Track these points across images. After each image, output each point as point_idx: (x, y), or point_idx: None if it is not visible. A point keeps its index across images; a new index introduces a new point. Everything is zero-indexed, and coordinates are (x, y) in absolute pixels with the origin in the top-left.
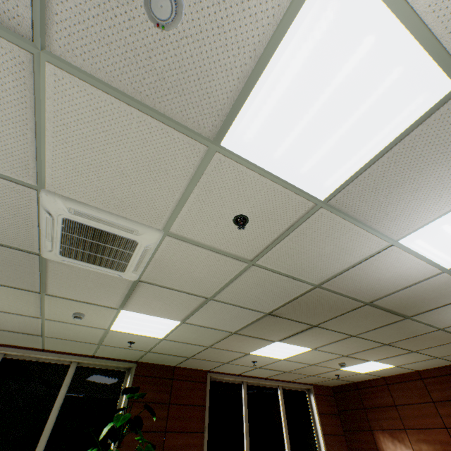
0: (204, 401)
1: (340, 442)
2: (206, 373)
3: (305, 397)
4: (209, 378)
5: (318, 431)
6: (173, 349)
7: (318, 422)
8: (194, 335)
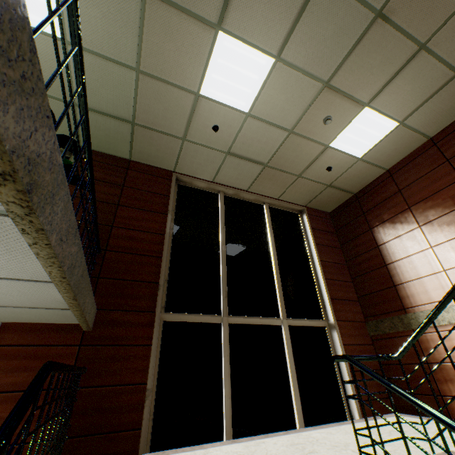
0: (168, 193)
1: (335, 253)
2: (172, 174)
3: (297, 218)
4: (175, 177)
5: (310, 242)
6: (99, 89)
7: (311, 234)
8: (97, 13)
